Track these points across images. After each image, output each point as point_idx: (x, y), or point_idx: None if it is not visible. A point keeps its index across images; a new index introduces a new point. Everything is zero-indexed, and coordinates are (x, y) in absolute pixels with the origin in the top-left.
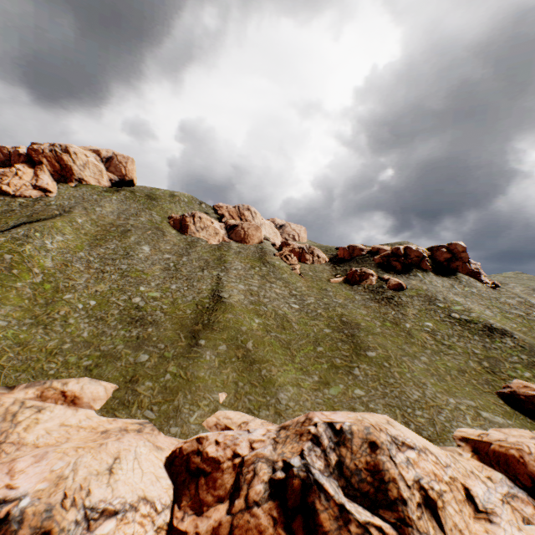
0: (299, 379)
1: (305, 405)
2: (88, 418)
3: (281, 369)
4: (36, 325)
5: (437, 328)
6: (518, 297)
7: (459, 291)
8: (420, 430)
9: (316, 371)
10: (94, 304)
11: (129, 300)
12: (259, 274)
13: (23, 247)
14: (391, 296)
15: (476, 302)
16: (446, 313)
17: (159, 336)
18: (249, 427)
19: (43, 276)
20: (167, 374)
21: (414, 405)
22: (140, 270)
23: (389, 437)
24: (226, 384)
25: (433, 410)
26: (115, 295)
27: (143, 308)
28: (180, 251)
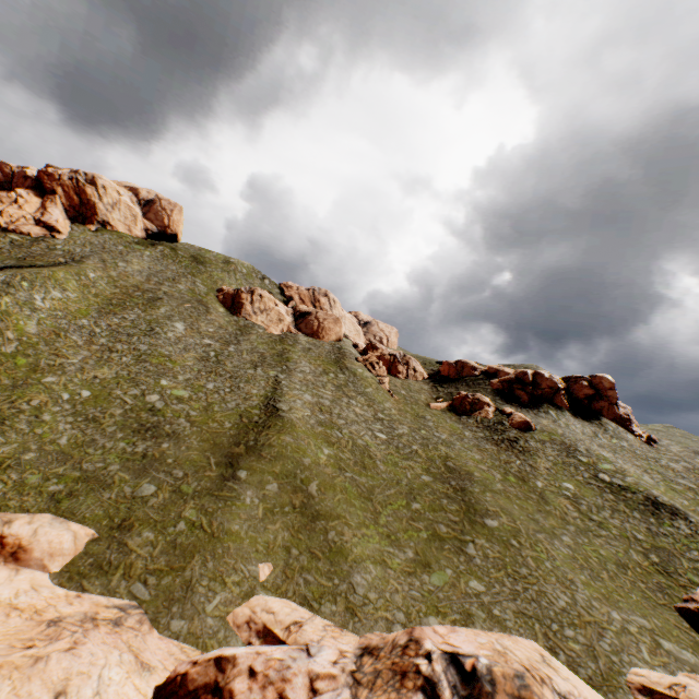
0: (385, 553)
1: (394, 599)
2: (33, 588)
3: (358, 532)
4: None
5: (581, 493)
6: (684, 460)
7: (605, 442)
8: (575, 665)
9: (410, 542)
10: (87, 396)
11: (141, 396)
12: (334, 383)
13: None
14: (515, 438)
15: (629, 460)
16: (592, 472)
17: (177, 457)
18: (303, 633)
19: (18, 344)
20: (181, 522)
21: (561, 617)
22: (166, 355)
23: (557, 697)
24: (271, 548)
25: (591, 629)
26: (122, 386)
27: (160, 410)
28: (226, 336)
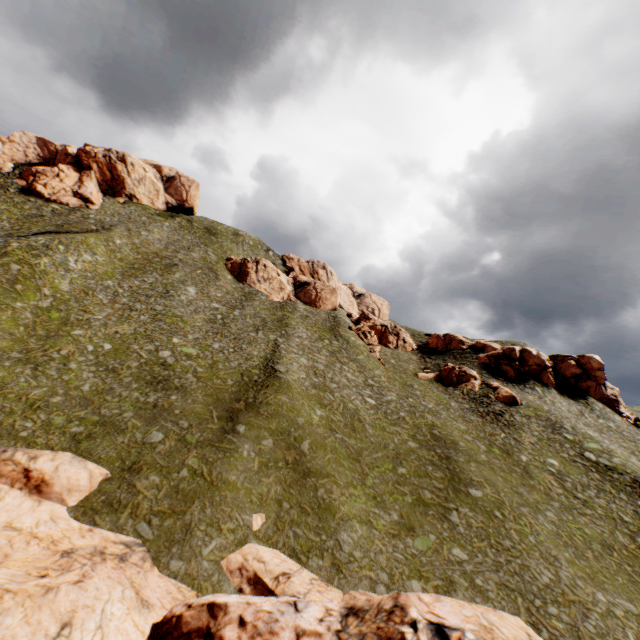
0: (371, 514)
1: (378, 559)
2: (52, 519)
3: (346, 491)
4: (24, 362)
5: (566, 470)
6: None
7: (591, 421)
8: None
9: (395, 505)
10: (108, 348)
11: (155, 352)
12: (328, 349)
13: (39, 259)
14: (500, 411)
15: (615, 441)
16: (577, 450)
17: (184, 409)
18: (291, 585)
19: (53, 299)
20: (184, 469)
21: (544, 593)
22: (179, 316)
23: None
24: (264, 500)
25: (575, 609)
26: (139, 342)
27: (171, 365)
28: (232, 301)
